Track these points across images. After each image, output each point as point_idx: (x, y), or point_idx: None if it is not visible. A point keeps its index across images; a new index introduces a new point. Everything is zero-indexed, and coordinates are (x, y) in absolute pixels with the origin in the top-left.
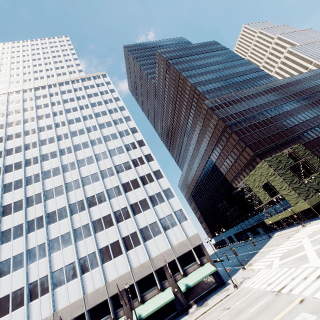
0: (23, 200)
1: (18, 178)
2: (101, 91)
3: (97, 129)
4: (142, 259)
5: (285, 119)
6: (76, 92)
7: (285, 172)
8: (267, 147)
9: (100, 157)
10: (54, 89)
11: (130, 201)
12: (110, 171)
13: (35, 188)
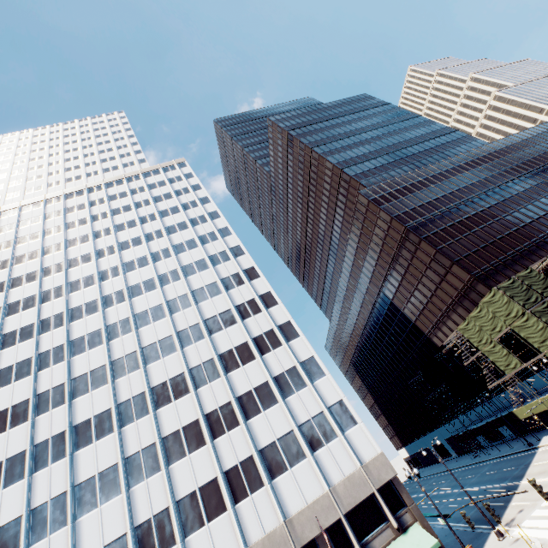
0: (30, 401)
1: (24, 356)
2: (177, 189)
3: (171, 255)
4: (268, 522)
5: (518, 208)
6: (135, 196)
7: (546, 308)
8: (495, 261)
9: (176, 305)
10: (97, 194)
11: (237, 389)
12: (196, 330)
13: (55, 374)
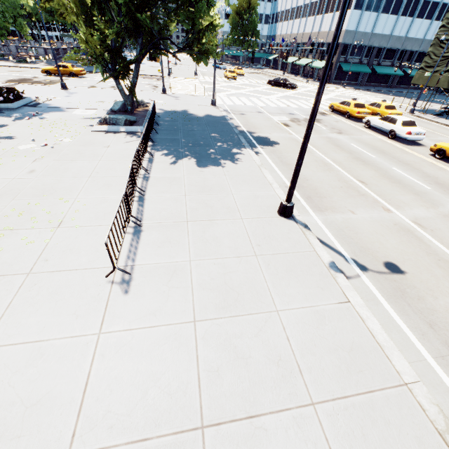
0: None
1: None
2: None
3: None
4: (317, 29)
5: None
6: None
7: None
8: None
9: None
10: None
11: None
12: None
13: None
